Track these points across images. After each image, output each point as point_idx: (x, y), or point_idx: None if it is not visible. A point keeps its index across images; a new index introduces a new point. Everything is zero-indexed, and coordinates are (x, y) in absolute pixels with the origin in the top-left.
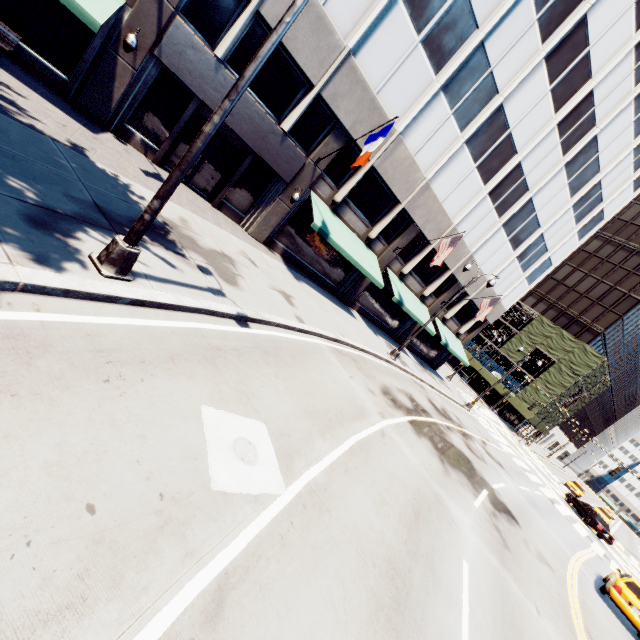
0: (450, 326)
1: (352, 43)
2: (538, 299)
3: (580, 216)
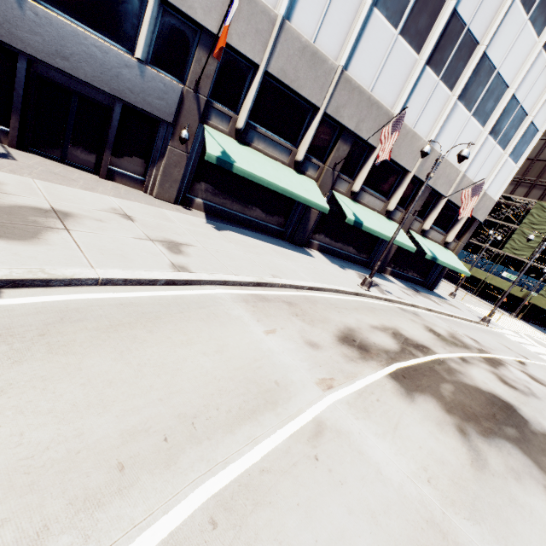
0: (433, 237)
1: None
2: (529, 187)
3: None
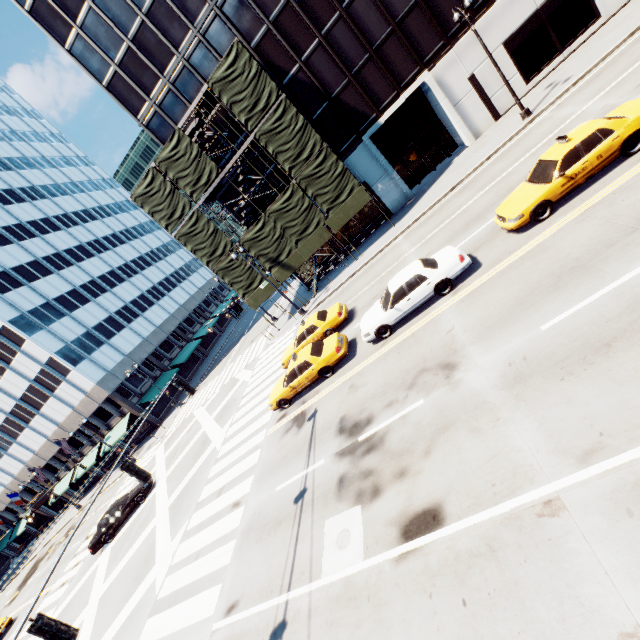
0: (117, 422)
1: (12, 477)
2: None
3: (12, 352)
